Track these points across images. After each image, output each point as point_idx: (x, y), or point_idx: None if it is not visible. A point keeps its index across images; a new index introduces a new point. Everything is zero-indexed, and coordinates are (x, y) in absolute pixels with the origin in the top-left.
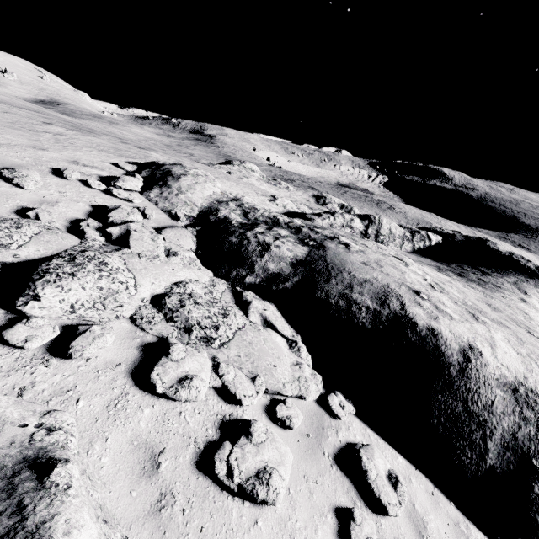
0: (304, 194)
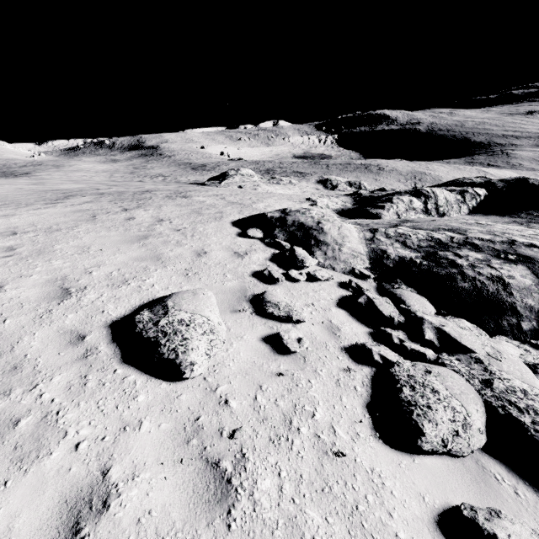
0: (308, 183)
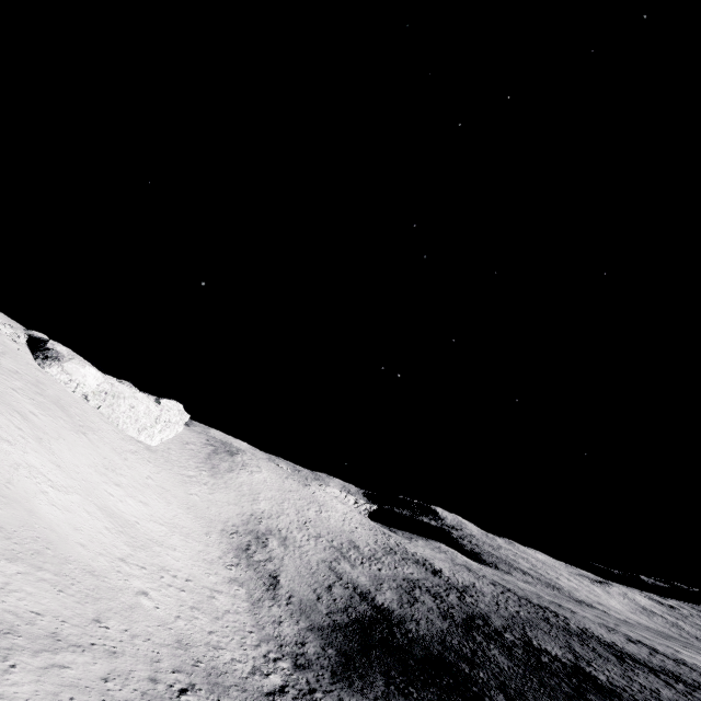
0: None
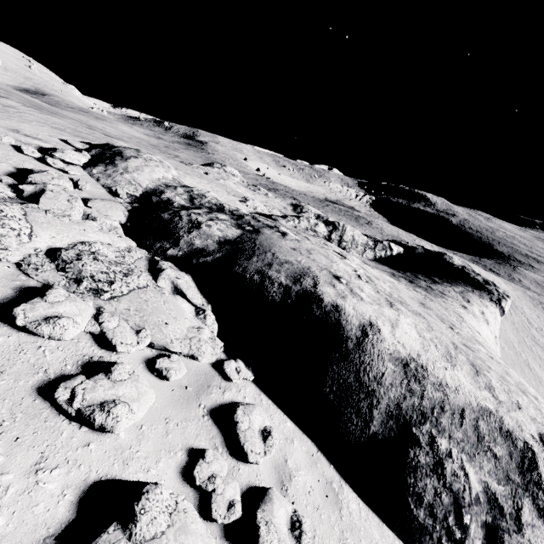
0: (282, 201)
